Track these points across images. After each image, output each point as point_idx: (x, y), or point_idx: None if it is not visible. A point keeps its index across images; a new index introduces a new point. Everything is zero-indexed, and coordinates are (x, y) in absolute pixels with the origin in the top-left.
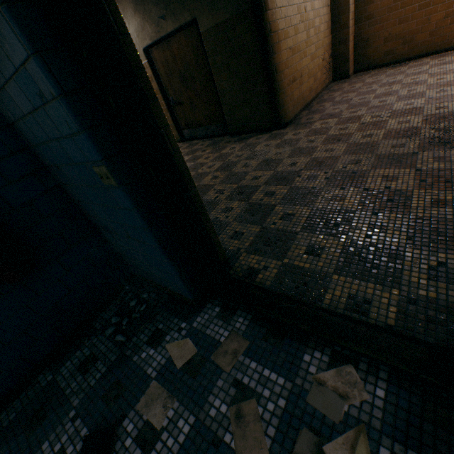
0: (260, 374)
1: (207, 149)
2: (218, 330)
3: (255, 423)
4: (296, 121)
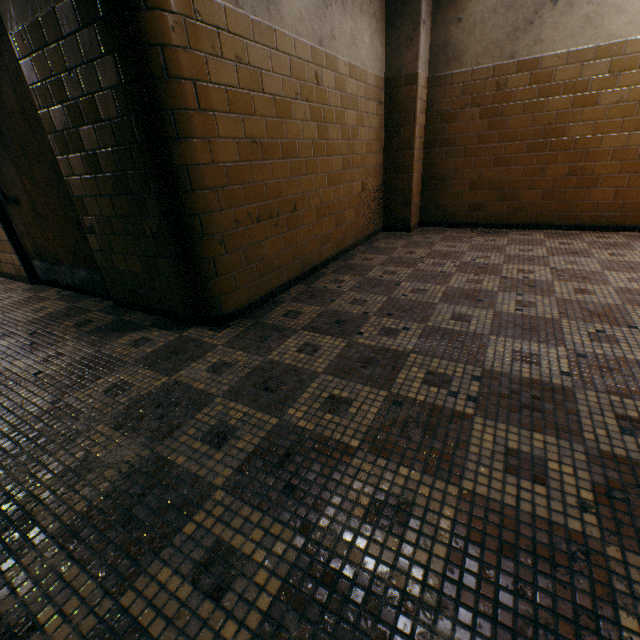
0: None
1: (19, 331)
2: None
3: None
4: (262, 310)
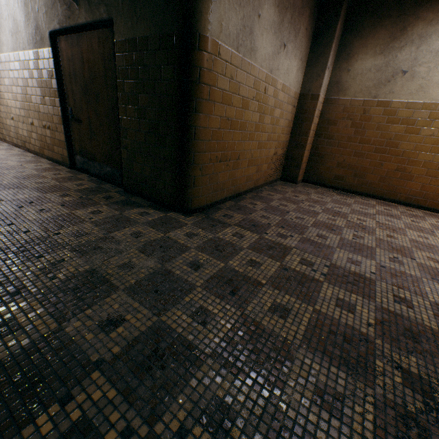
0: None
1: (73, 194)
2: None
3: None
4: (211, 210)
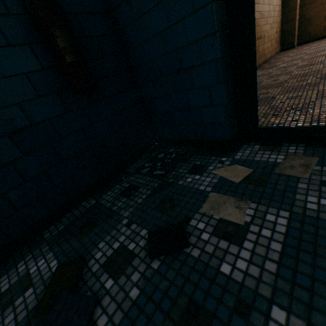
0: None
1: None
2: (269, 157)
3: None
4: (260, 68)
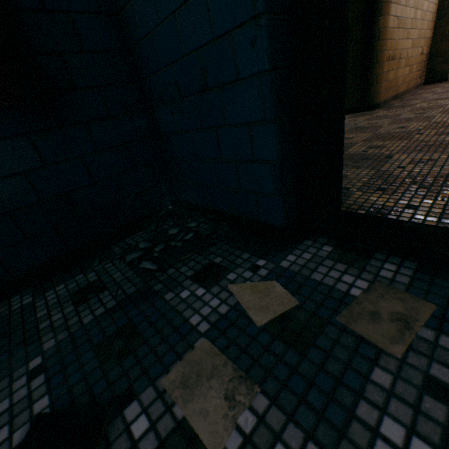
0: None
1: None
2: (340, 278)
3: None
4: (386, 106)
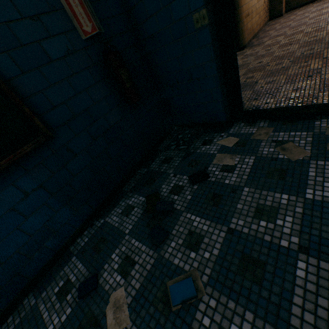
0: (288, 135)
1: None
2: (249, 130)
3: (295, 148)
4: (249, 45)
